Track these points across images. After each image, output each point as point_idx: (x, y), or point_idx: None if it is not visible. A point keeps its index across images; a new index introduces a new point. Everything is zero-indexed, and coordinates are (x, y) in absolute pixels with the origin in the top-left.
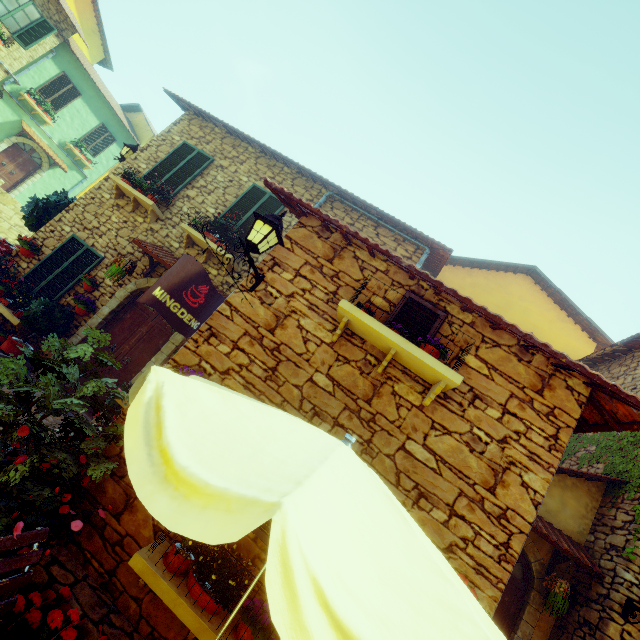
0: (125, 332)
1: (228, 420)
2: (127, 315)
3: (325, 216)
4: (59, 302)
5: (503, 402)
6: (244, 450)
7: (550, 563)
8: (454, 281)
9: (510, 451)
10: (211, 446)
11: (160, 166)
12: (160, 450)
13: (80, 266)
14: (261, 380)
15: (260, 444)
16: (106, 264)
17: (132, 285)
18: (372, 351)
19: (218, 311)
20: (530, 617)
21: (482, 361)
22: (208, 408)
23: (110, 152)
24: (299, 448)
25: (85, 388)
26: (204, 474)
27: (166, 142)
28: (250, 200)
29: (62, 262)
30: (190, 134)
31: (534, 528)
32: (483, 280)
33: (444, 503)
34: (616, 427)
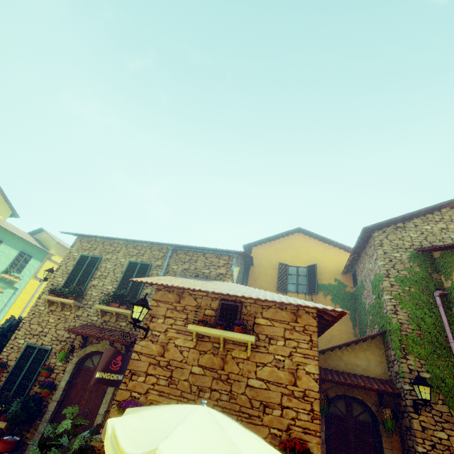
0: (80, 392)
1: (143, 426)
2: (78, 379)
3: (166, 285)
4: (29, 394)
5: (283, 335)
6: (150, 435)
7: (379, 401)
8: (265, 253)
9: (295, 359)
10: (138, 440)
11: (71, 275)
12: (120, 452)
13: (37, 362)
14: (166, 386)
15: (157, 429)
16: (54, 352)
17: (75, 358)
18: (215, 340)
19: (131, 359)
20: (386, 444)
21: (266, 319)
22: (134, 425)
23: (30, 265)
24: (173, 422)
25: (74, 445)
26: (136, 451)
27: (70, 259)
28: (130, 271)
29: (24, 366)
30: (83, 248)
31: (356, 385)
32: (279, 245)
33: (277, 404)
34: (335, 320)
